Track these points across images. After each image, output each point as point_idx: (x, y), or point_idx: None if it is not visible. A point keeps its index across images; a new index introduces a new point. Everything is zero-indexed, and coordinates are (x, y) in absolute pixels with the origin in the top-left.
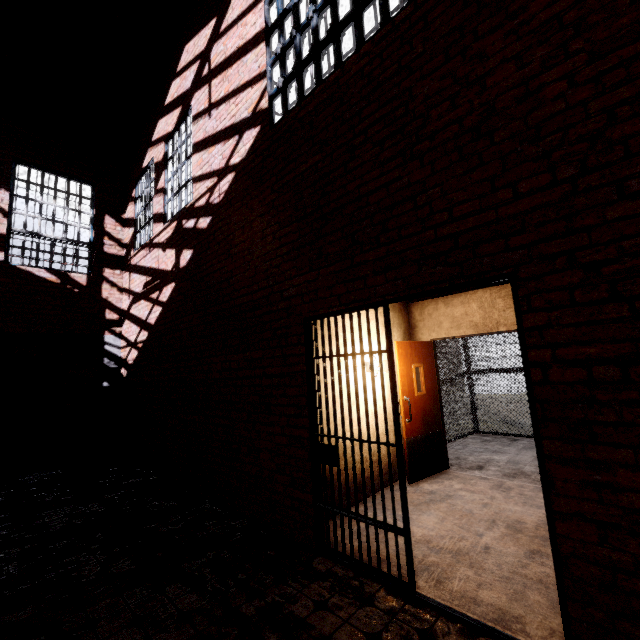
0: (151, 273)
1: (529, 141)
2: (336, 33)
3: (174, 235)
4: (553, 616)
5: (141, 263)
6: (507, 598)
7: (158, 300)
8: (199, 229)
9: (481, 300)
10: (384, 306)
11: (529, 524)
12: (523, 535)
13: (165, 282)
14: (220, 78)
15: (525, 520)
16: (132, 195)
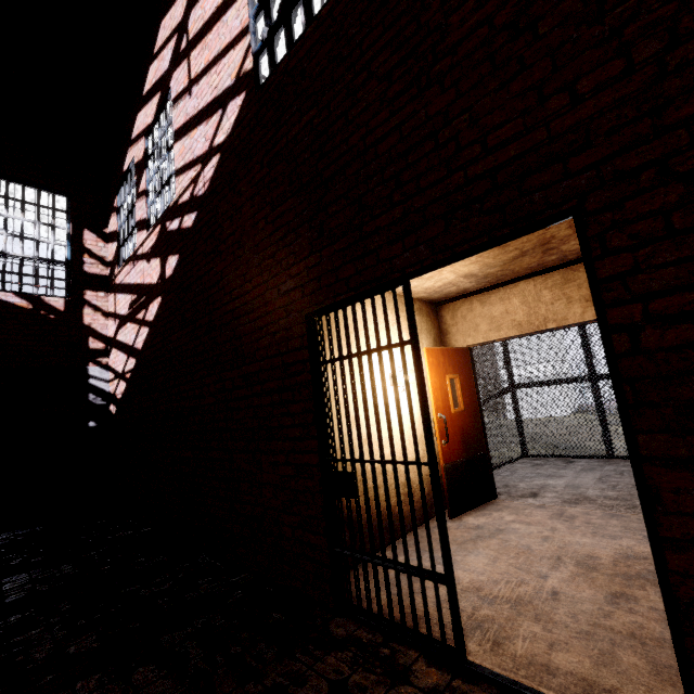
0: (136, 290)
1: (589, 21)
2: None
3: (158, 241)
4: (660, 686)
5: (126, 280)
6: (591, 662)
7: (144, 320)
8: (184, 229)
9: (524, 294)
10: (404, 283)
11: (604, 559)
12: (599, 574)
13: (151, 298)
14: (199, 48)
15: (598, 554)
16: (114, 205)
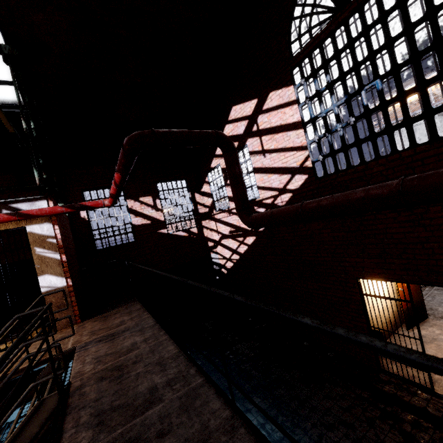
0: (234, 227)
1: None
2: (359, 145)
3: None
4: None
5: (224, 219)
6: None
7: (243, 242)
8: None
9: None
10: (407, 284)
11: None
12: None
13: (247, 235)
14: (269, 137)
15: None
16: (205, 180)
